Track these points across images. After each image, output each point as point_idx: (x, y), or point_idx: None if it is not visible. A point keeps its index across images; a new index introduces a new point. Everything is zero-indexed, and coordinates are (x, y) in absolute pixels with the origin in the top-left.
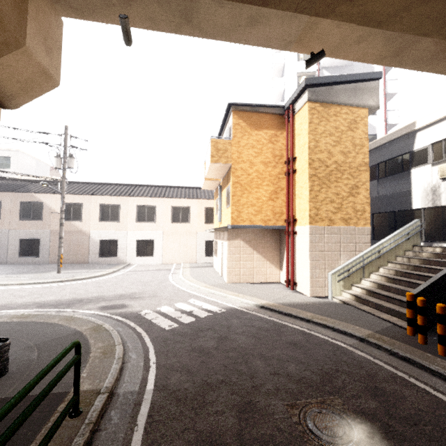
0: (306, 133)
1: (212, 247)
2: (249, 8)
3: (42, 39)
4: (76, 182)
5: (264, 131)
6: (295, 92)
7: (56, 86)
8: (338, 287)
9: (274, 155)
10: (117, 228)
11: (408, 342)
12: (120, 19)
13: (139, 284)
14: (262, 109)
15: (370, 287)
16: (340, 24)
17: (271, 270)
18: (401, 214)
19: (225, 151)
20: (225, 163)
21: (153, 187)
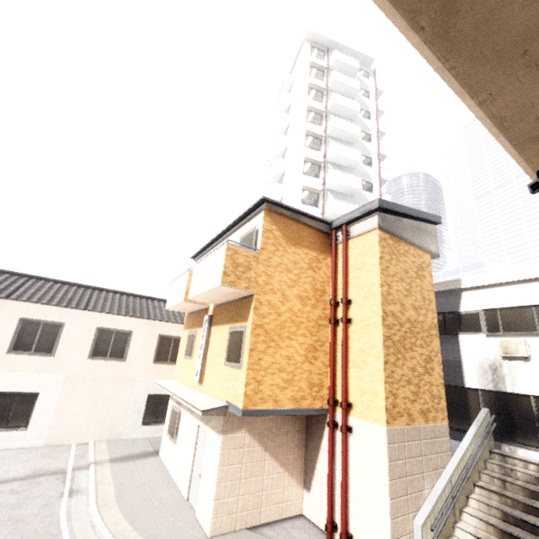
0: (377, 271)
1: (157, 407)
2: None
3: None
4: None
5: (304, 250)
6: (356, 210)
7: None
8: None
9: (315, 288)
10: None
11: None
12: None
13: None
14: (304, 219)
15: None
16: None
17: (290, 489)
18: (448, 390)
19: (247, 269)
20: (245, 289)
21: (67, 286)
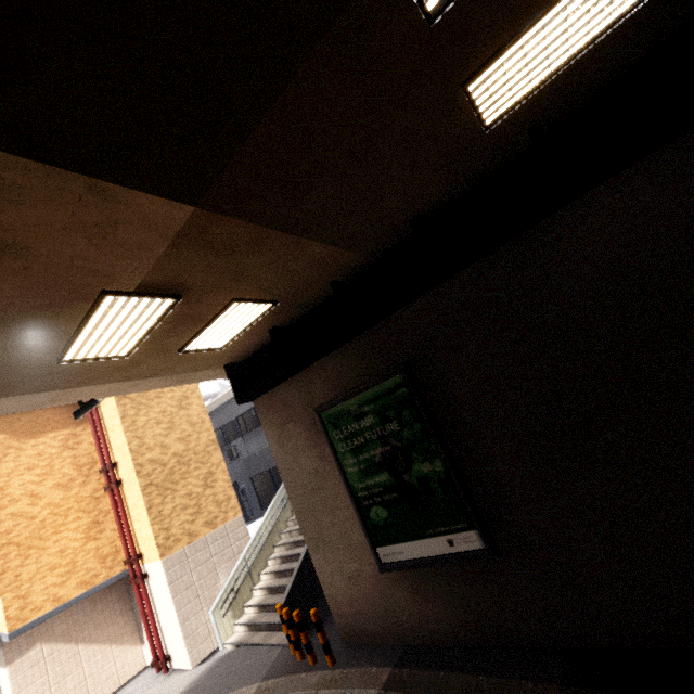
0: (122, 431)
1: None
2: None
3: None
4: None
5: (50, 435)
6: None
7: None
8: (227, 623)
9: (80, 466)
10: None
11: (290, 669)
12: None
13: None
14: None
15: (262, 596)
16: (103, 385)
17: (124, 655)
18: (275, 471)
19: None
20: None
21: None
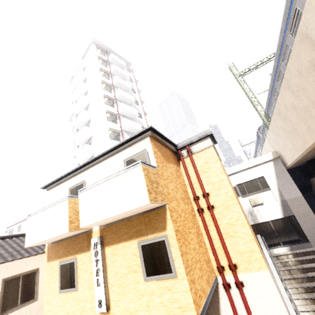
0: (222, 171)
1: None
2: None
3: None
4: None
5: (171, 164)
6: (195, 136)
7: None
8: None
9: (183, 190)
10: None
11: None
12: None
13: None
14: (167, 143)
15: None
16: None
17: None
18: None
19: (157, 184)
20: (162, 202)
21: None
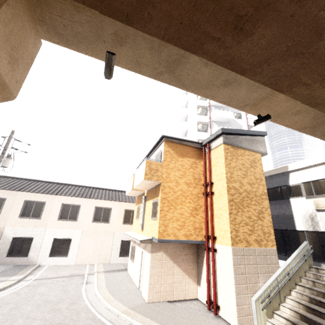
0: (223, 166)
1: (126, 247)
2: (228, 72)
3: (9, 47)
4: (6, 177)
5: (187, 158)
6: (212, 135)
7: (10, 99)
8: (262, 315)
9: (195, 178)
10: (36, 225)
11: None
12: (108, 54)
13: (46, 308)
14: (186, 143)
15: (292, 316)
16: (290, 100)
17: (189, 284)
18: (287, 232)
19: (157, 171)
20: (156, 181)
21: (81, 187)
